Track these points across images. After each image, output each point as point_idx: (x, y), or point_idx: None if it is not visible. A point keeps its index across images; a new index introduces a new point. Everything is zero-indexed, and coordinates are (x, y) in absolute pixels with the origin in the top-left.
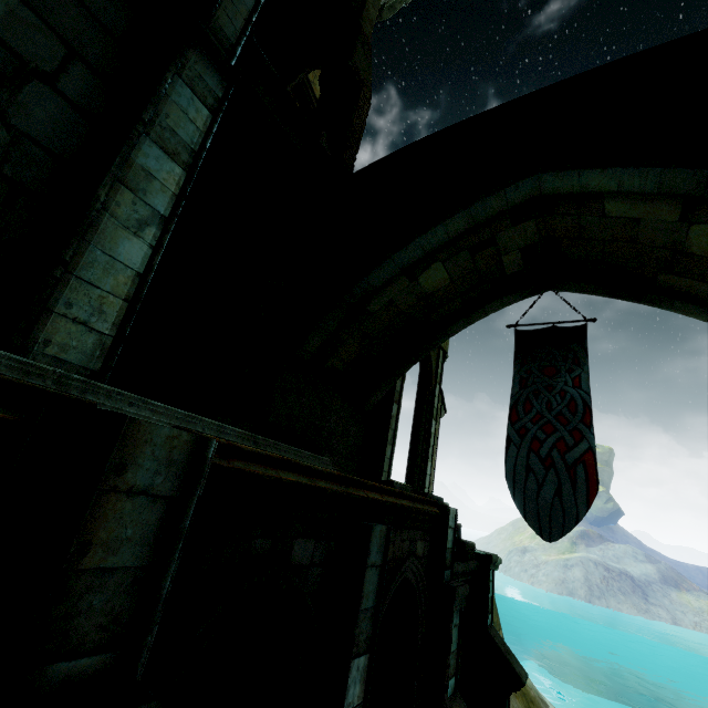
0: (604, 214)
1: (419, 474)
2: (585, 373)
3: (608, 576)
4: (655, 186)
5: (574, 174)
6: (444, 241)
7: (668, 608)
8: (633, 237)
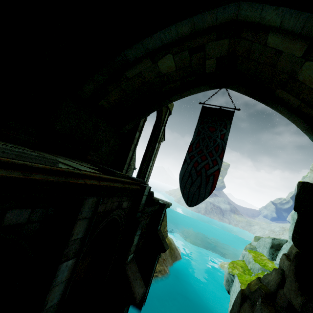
0: (266, 43)
1: (146, 165)
2: (227, 133)
3: (213, 207)
4: (300, 27)
5: (260, 7)
6: (175, 39)
7: (229, 219)
8: (274, 63)
